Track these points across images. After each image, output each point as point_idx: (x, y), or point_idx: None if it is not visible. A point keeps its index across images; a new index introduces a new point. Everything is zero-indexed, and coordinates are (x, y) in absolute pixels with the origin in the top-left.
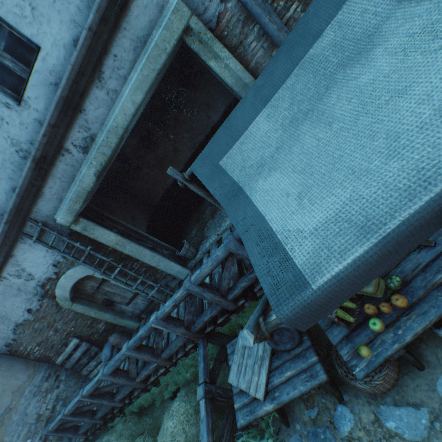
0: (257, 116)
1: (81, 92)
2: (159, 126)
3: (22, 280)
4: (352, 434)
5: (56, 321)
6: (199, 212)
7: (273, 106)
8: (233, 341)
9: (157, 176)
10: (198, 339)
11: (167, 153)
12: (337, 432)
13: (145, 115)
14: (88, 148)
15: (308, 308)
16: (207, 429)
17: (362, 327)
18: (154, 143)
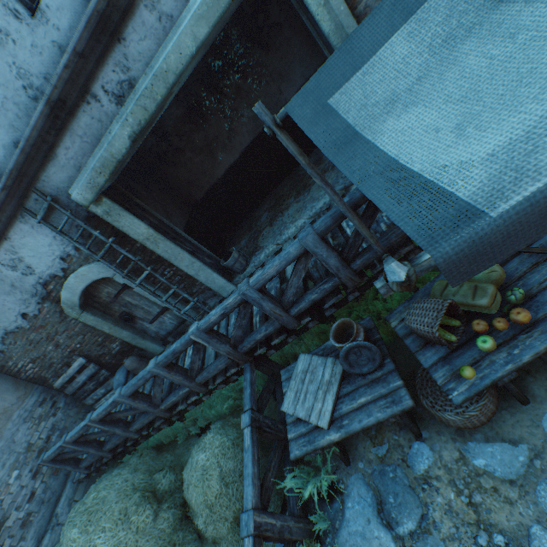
0: (393, 35)
1: (123, 10)
2: (213, 95)
3: (18, 274)
4: (429, 472)
5: (58, 333)
6: (252, 219)
7: (419, 21)
8: (290, 366)
9: (202, 165)
10: (244, 363)
11: (220, 135)
12: (410, 471)
13: (197, 76)
14: (123, 97)
15: (477, 246)
16: (253, 459)
17: (466, 347)
18: (204, 119)
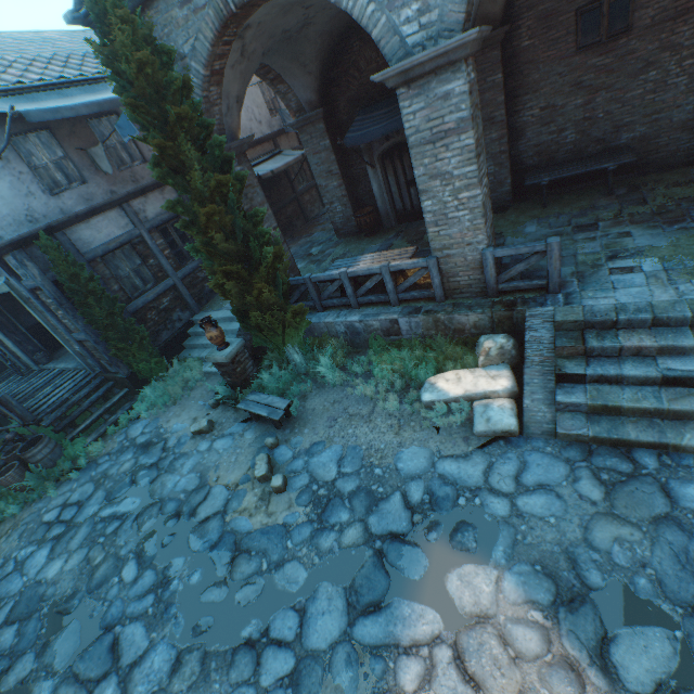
0: None
1: None
2: None
3: None
4: None
5: None
6: None
7: None
8: None
9: None
10: None
11: None
12: None
13: None
14: None
15: None
16: None
17: None
18: None
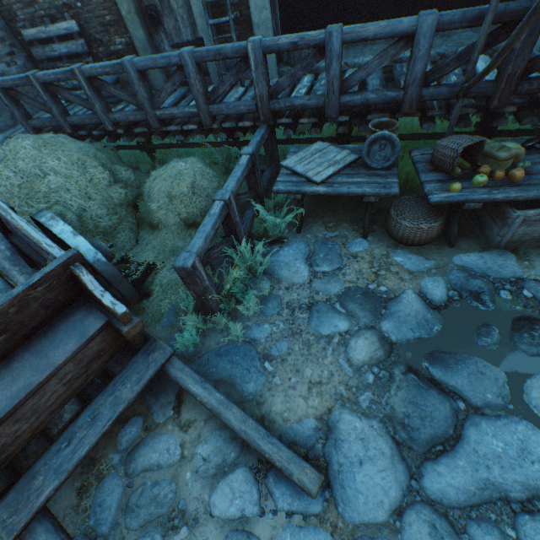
0: None
1: None
2: None
3: None
4: (358, 254)
5: None
6: None
7: None
8: (302, 147)
9: None
10: (262, 123)
11: None
12: (344, 250)
13: None
14: None
15: None
16: (243, 172)
17: (462, 180)
18: None
